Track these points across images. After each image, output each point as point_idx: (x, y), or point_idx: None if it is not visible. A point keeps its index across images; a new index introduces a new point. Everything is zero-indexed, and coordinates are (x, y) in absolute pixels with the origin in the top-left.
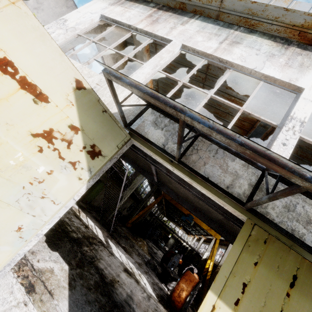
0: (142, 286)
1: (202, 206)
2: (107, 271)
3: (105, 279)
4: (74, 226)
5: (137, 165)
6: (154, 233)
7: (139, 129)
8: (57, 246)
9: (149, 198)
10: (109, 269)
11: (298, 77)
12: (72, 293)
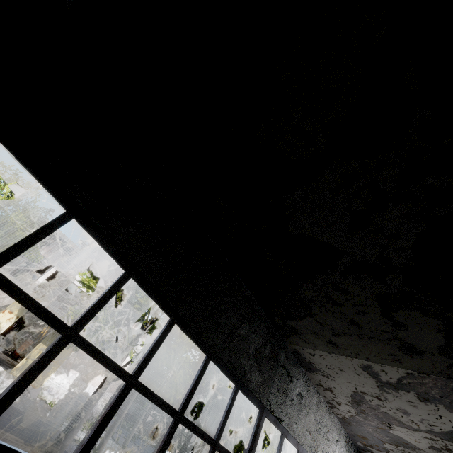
0: None
1: None
2: None
3: None
4: None
5: None
6: None
7: None
8: None
9: None
10: None
11: None
12: None
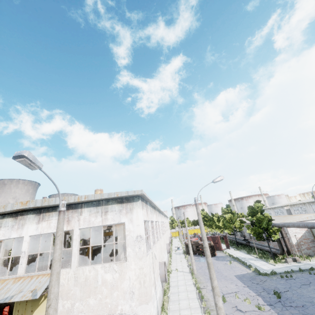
0: None
1: None
2: None
3: None
4: None
5: None
6: None
7: None
8: None
9: None
10: None
11: (22, 232)
12: None
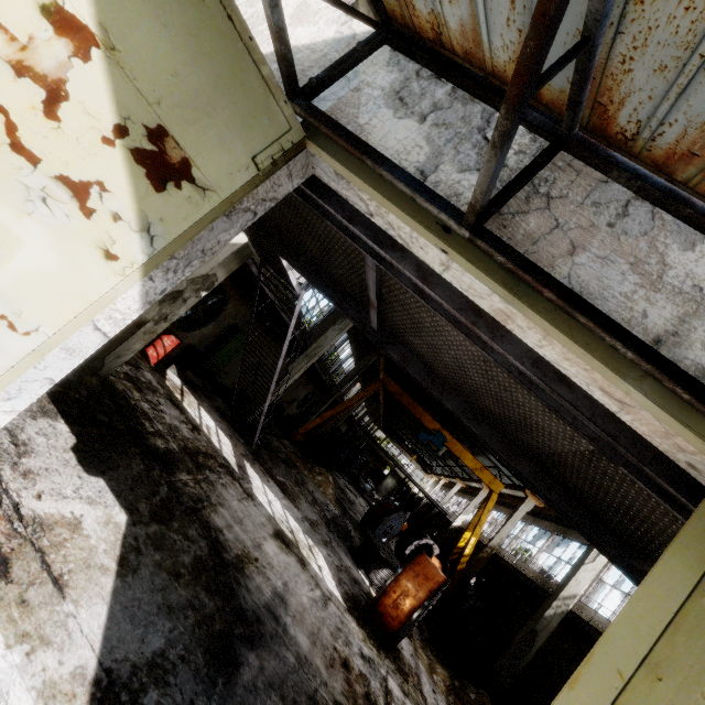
0: (312, 574)
1: (504, 410)
2: (230, 534)
3: (223, 553)
4: (164, 423)
5: (326, 278)
6: (353, 460)
7: (339, 115)
8: (105, 464)
9: (351, 385)
10: (237, 531)
11: None
12: (125, 585)
